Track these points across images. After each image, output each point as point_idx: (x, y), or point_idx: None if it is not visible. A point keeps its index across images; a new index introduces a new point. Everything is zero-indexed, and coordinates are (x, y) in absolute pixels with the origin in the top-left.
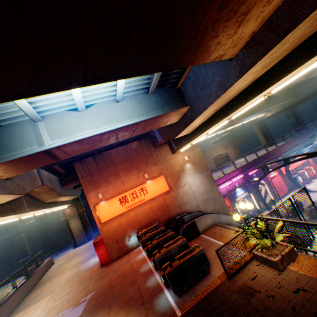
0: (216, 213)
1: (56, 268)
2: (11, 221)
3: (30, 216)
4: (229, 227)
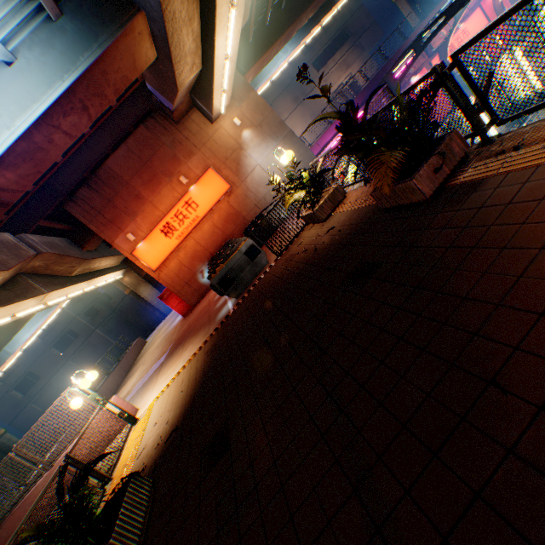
0: None
1: (148, 345)
2: (71, 324)
3: (93, 309)
4: None
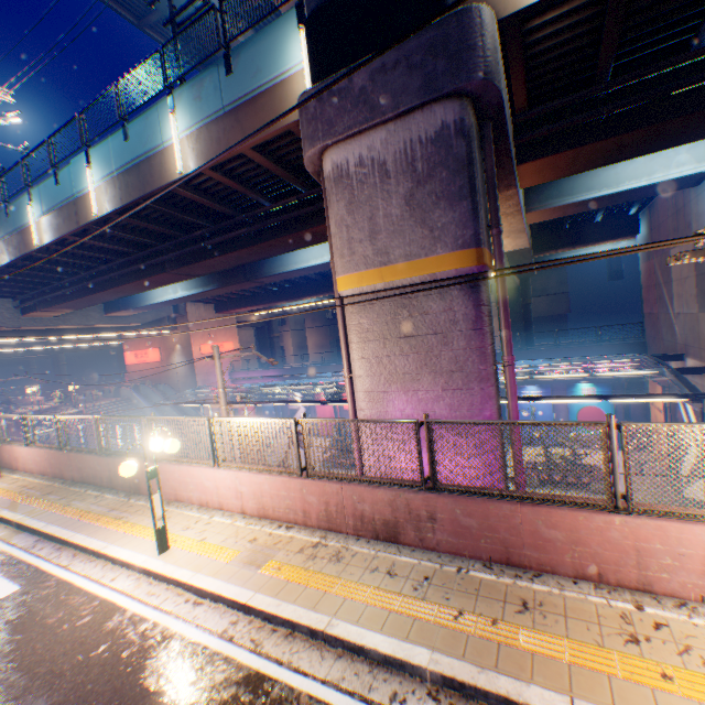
0: (132, 391)
1: None
2: None
3: None
4: (117, 400)
